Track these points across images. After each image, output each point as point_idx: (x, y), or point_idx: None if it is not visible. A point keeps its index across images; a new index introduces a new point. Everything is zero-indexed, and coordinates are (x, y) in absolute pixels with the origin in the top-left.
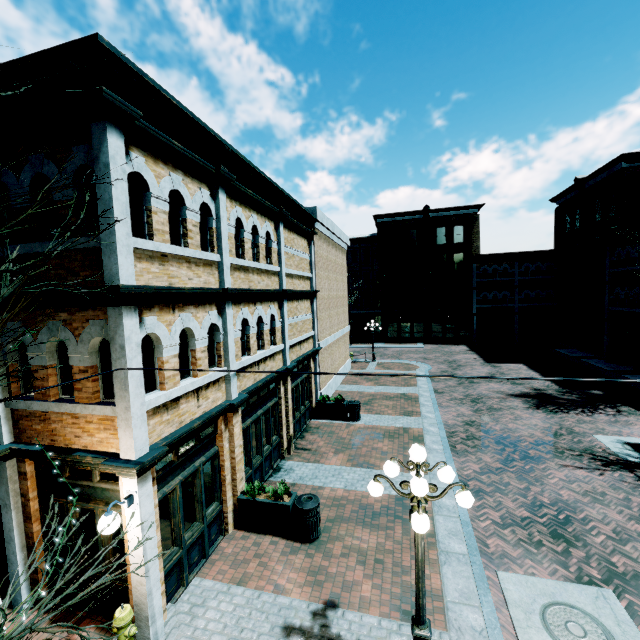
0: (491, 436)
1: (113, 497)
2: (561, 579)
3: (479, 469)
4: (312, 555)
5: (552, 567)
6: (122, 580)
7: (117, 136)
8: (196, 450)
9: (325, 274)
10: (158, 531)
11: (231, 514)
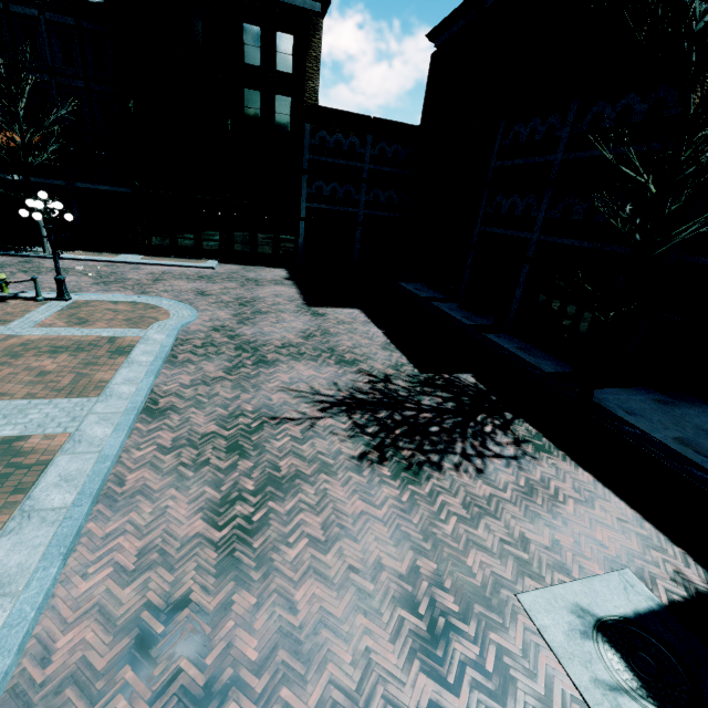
0: None
1: None
2: None
3: None
4: None
5: None
6: None
7: None
8: None
9: None
10: None
11: None
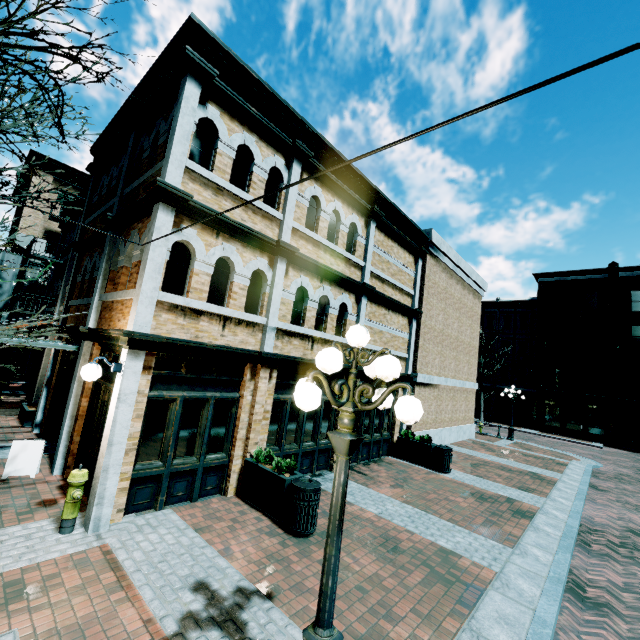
0: None
1: None
2: None
3: (622, 583)
4: (287, 546)
5: None
6: None
7: (195, 86)
8: (212, 381)
9: (440, 305)
10: (140, 421)
11: (236, 476)
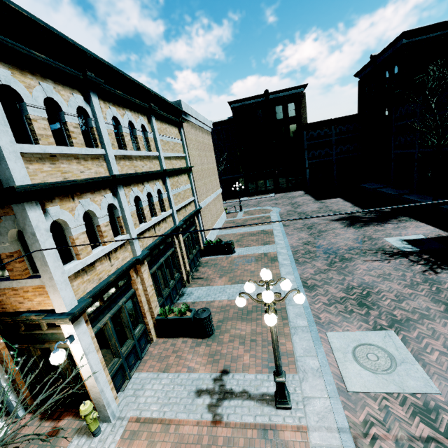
0: (321, 249)
1: (61, 337)
2: (364, 330)
3: (314, 272)
4: (210, 345)
5: (359, 324)
6: (82, 386)
7: None
8: (117, 295)
9: (196, 153)
10: (99, 352)
11: (153, 329)
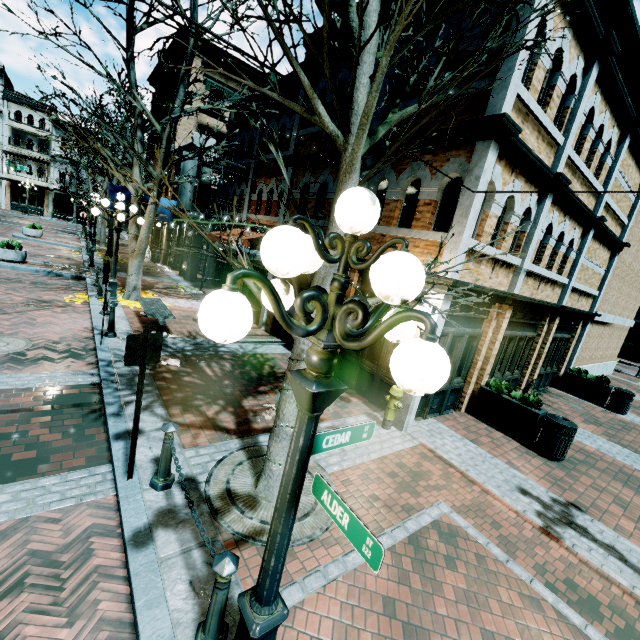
0: None
1: None
2: None
3: None
4: (551, 468)
5: None
6: (391, 378)
7: None
8: (469, 319)
9: (639, 234)
10: None
11: (467, 398)
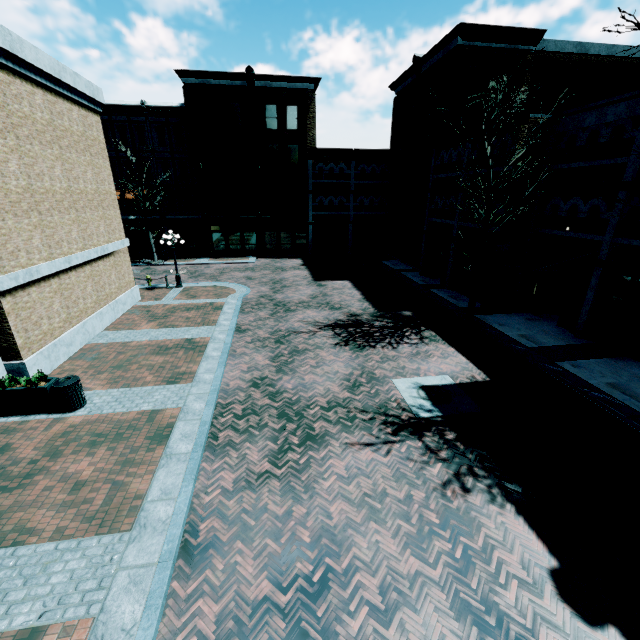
0: (277, 403)
1: None
2: None
3: (233, 484)
4: None
5: None
6: None
7: None
8: None
9: (2, 142)
10: None
11: None
